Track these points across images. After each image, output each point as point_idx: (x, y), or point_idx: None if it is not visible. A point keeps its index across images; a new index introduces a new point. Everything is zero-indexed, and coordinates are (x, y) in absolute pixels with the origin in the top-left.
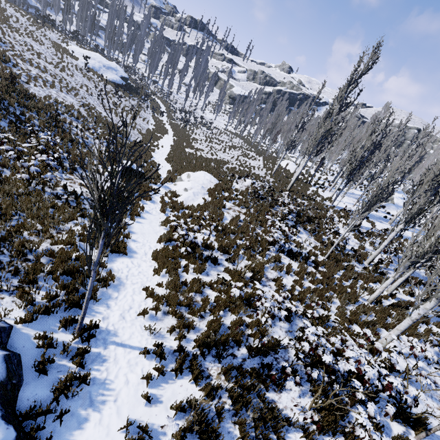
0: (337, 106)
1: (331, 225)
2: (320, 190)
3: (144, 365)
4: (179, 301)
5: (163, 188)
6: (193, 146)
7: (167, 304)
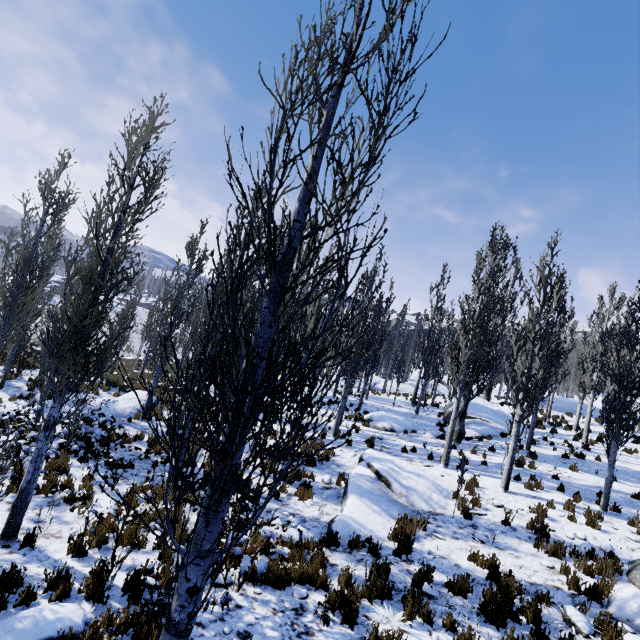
0: None
1: None
2: None
3: None
4: None
5: None
6: None
7: None
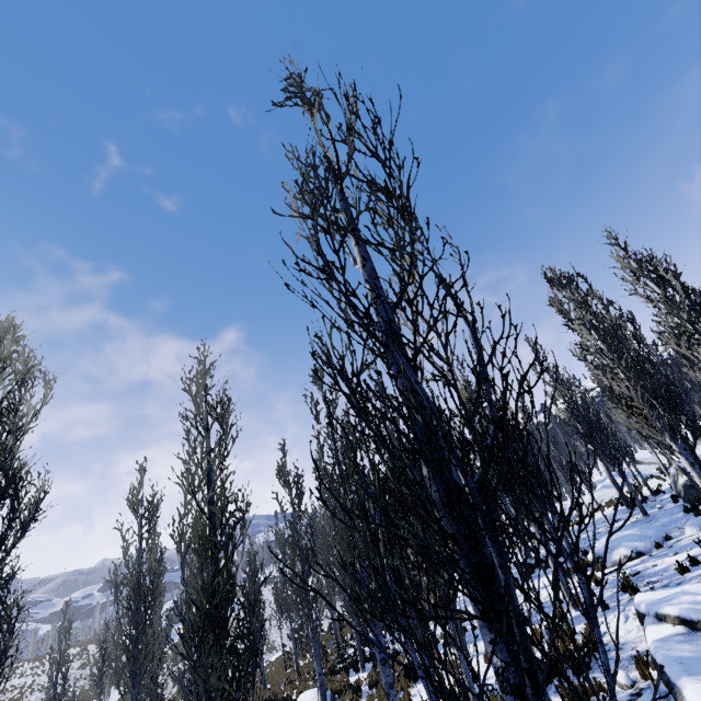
0: None
1: None
2: None
3: None
4: None
5: None
6: None
7: None
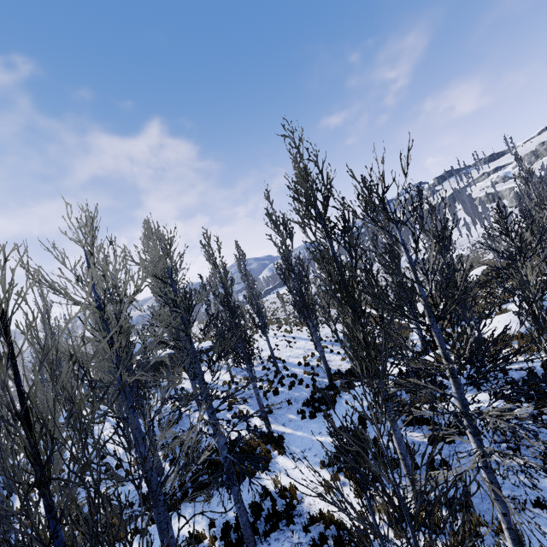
0: None
1: None
2: None
3: None
4: None
5: None
6: (480, 262)
7: None
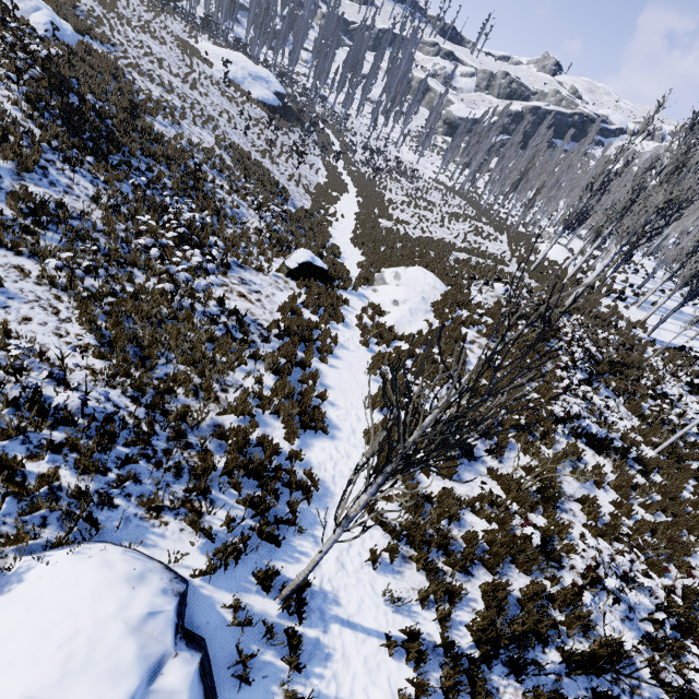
0: (680, 146)
1: (659, 383)
2: (619, 305)
3: (390, 670)
4: (429, 539)
5: (356, 297)
6: (391, 216)
7: (407, 541)
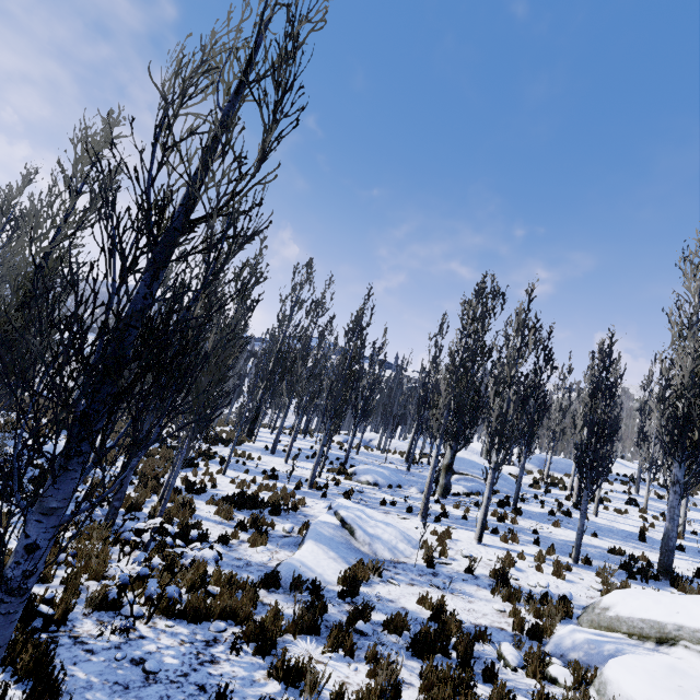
0: None
1: None
2: None
3: None
4: None
5: None
6: None
7: None
